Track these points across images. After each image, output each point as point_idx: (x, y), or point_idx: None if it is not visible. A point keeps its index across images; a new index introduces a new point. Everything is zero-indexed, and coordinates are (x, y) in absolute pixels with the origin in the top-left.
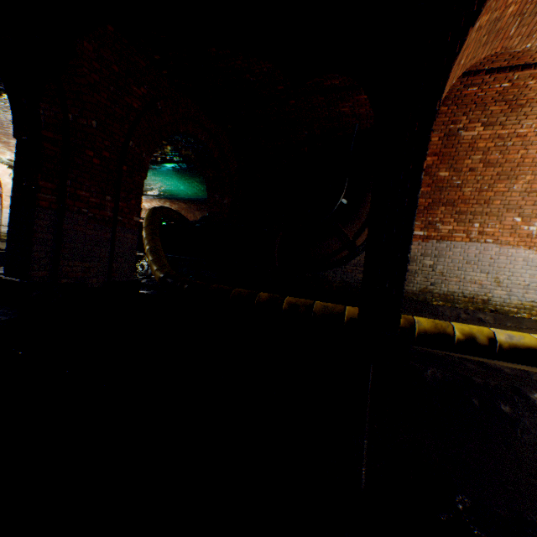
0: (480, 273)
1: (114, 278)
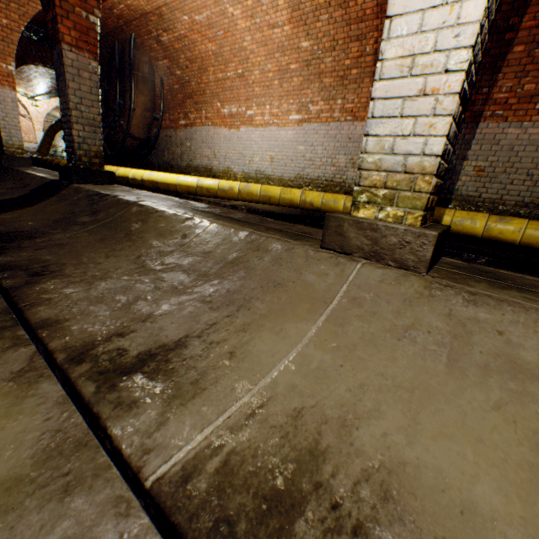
0: (208, 149)
1: None
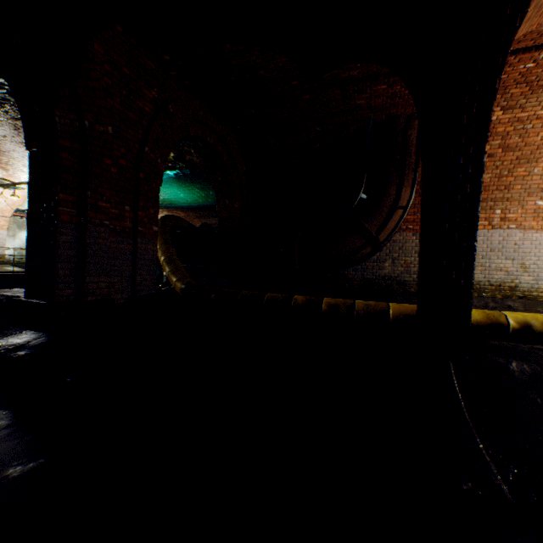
0: (505, 259)
1: (138, 293)
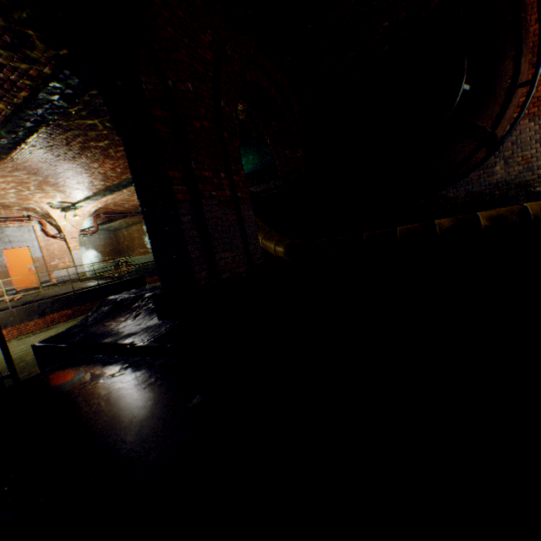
0: None
1: (254, 263)
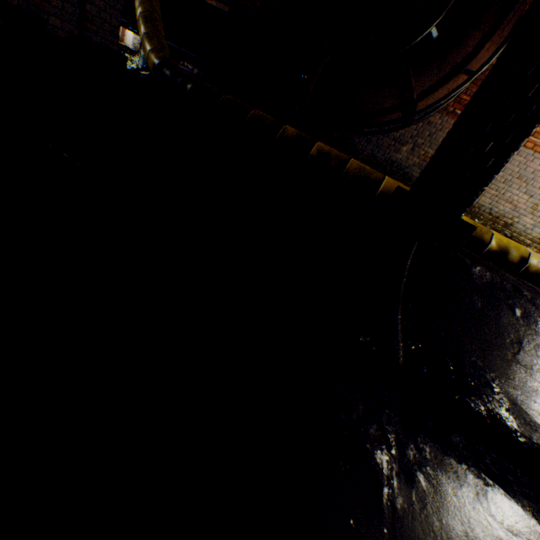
0: (524, 194)
1: (88, 34)
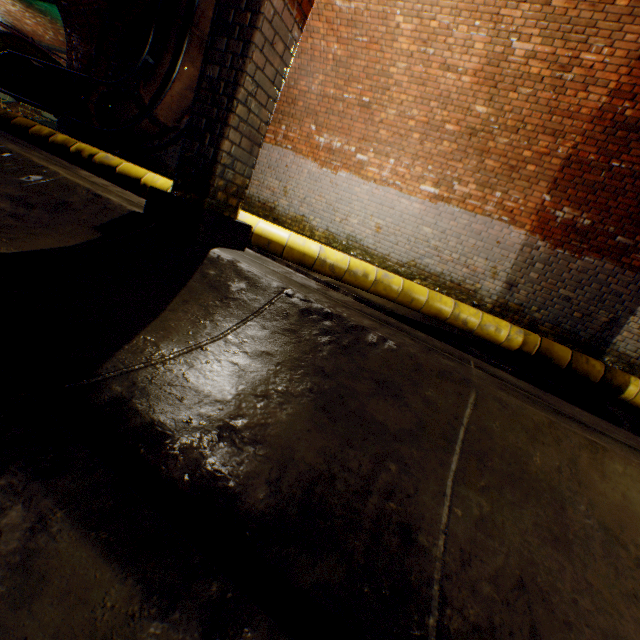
0: (276, 180)
1: None
